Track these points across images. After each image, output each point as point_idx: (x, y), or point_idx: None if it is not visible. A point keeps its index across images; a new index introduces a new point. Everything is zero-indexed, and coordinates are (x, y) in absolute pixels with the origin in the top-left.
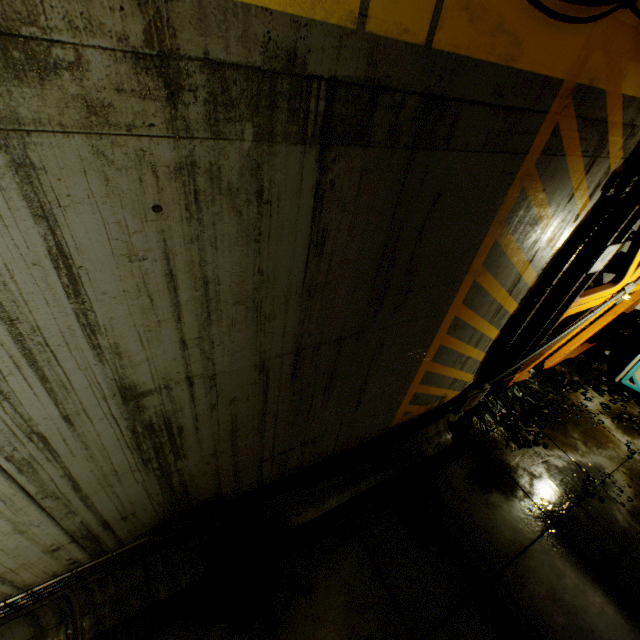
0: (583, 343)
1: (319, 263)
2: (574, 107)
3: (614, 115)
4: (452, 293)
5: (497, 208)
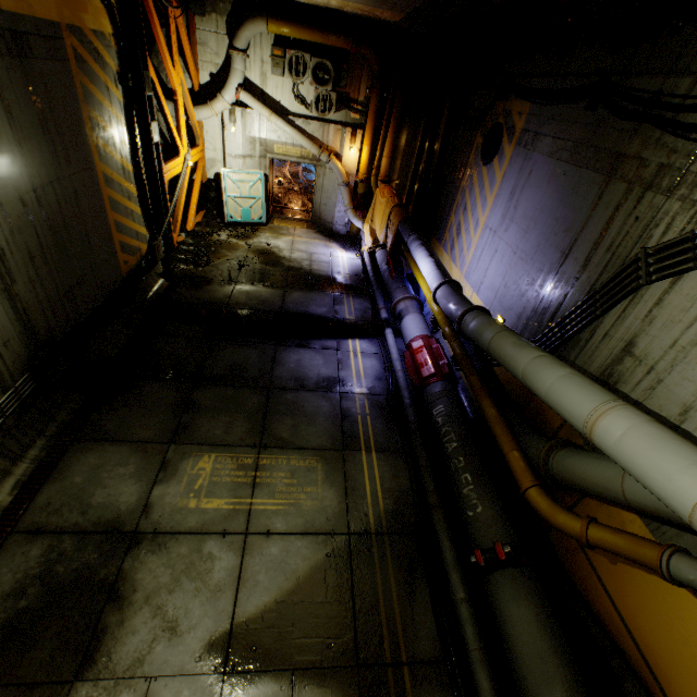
0: (200, 212)
1: (15, 124)
2: (74, 36)
3: (94, 40)
4: (90, 152)
5: (77, 93)
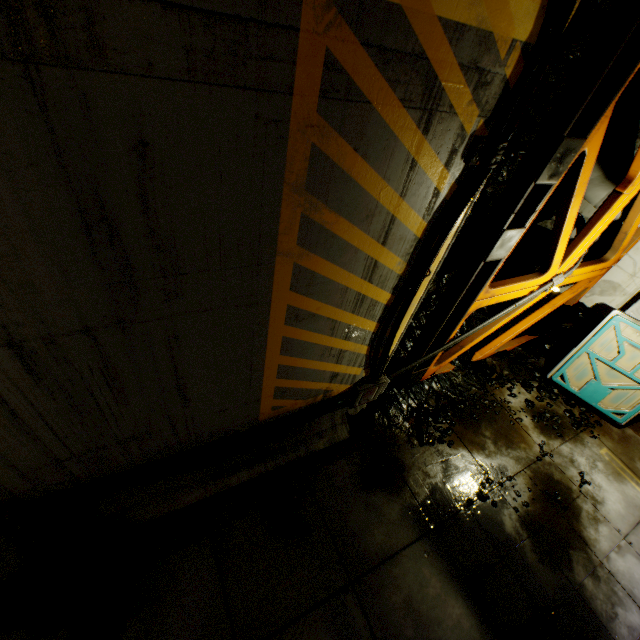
0: (524, 335)
1: None
2: (351, 27)
3: (438, 49)
4: (265, 278)
5: (280, 171)
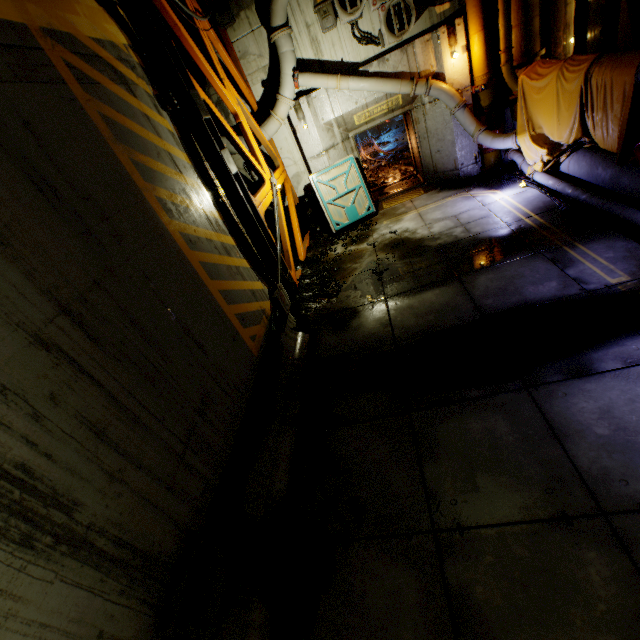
0: (304, 236)
1: None
2: (61, 46)
3: (102, 53)
4: (151, 212)
5: (97, 131)
